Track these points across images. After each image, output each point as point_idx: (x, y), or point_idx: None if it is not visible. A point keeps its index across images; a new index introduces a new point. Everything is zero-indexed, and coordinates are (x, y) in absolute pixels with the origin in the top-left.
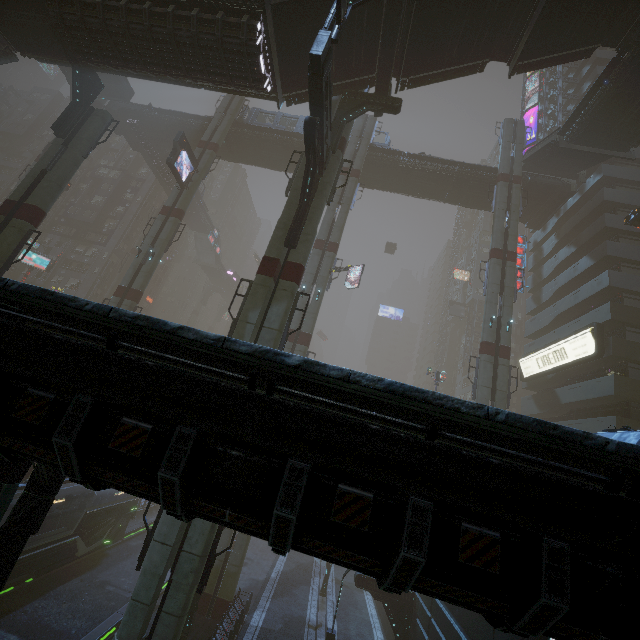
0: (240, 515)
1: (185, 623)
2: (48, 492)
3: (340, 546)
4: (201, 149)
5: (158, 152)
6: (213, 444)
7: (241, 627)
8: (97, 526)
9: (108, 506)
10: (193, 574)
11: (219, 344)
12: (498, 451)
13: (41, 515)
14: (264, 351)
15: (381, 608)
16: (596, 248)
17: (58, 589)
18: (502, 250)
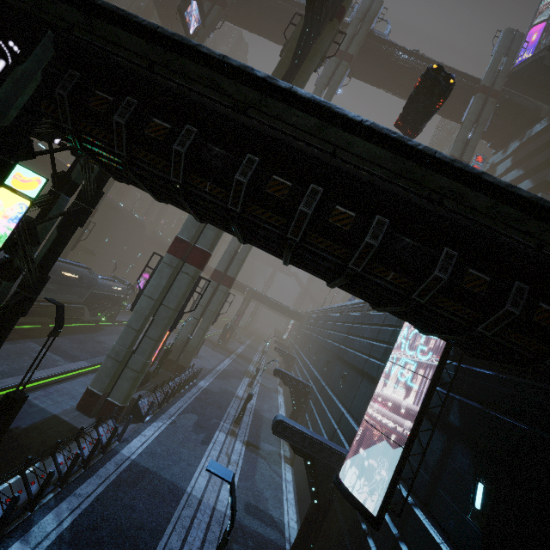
0: (215, 186)
1: (155, 369)
2: (89, 204)
3: (268, 211)
4: (210, 3)
5: (169, 2)
6: (205, 142)
7: (192, 384)
8: (98, 305)
9: (107, 293)
10: (168, 319)
11: (220, 58)
12: (368, 171)
13: (85, 217)
14: (246, 67)
15: (288, 402)
16: (540, 173)
17: (71, 336)
18: (458, 158)
